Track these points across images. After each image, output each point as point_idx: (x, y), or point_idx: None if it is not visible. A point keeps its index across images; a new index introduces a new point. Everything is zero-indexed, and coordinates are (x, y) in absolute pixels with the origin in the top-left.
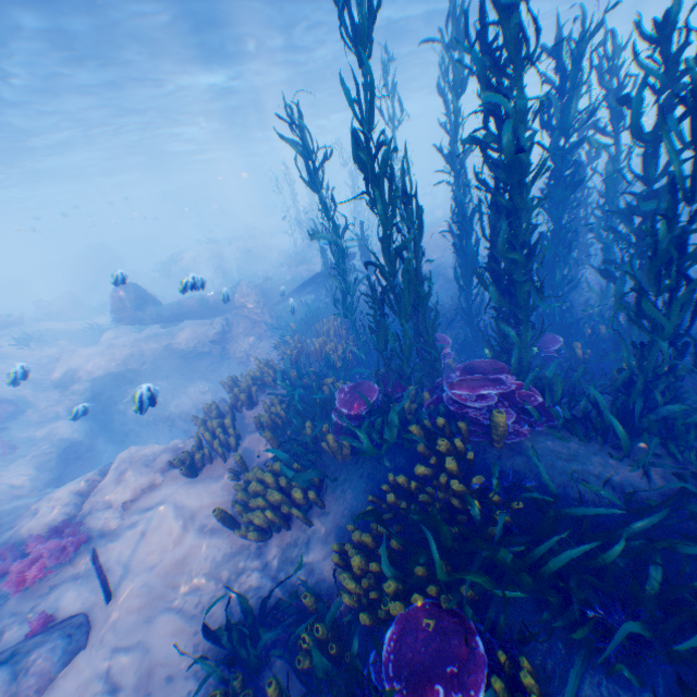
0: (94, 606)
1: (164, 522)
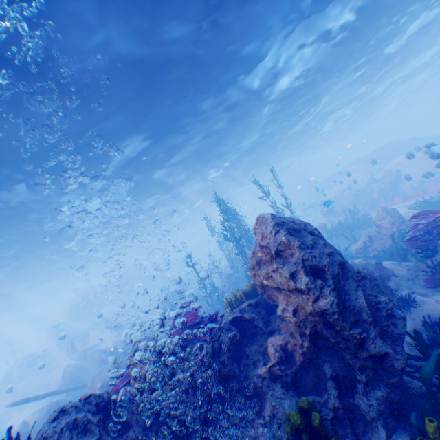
0: None
1: None
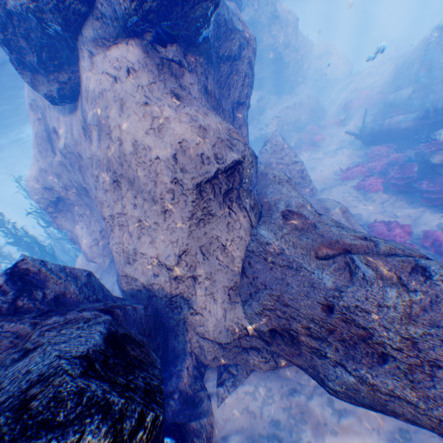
0: None
1: None
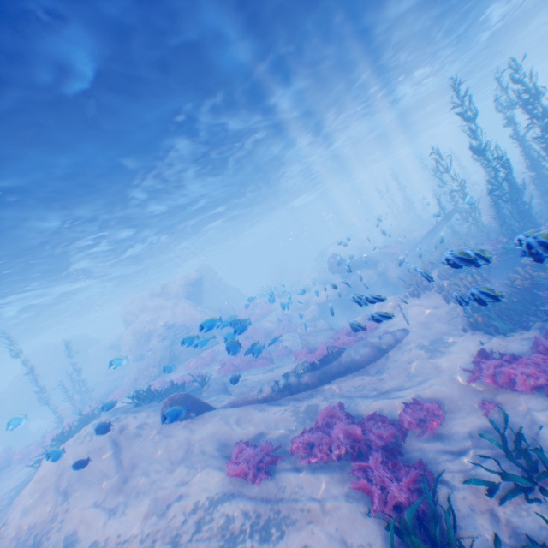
0: (401, 327)
1: (413, 309)
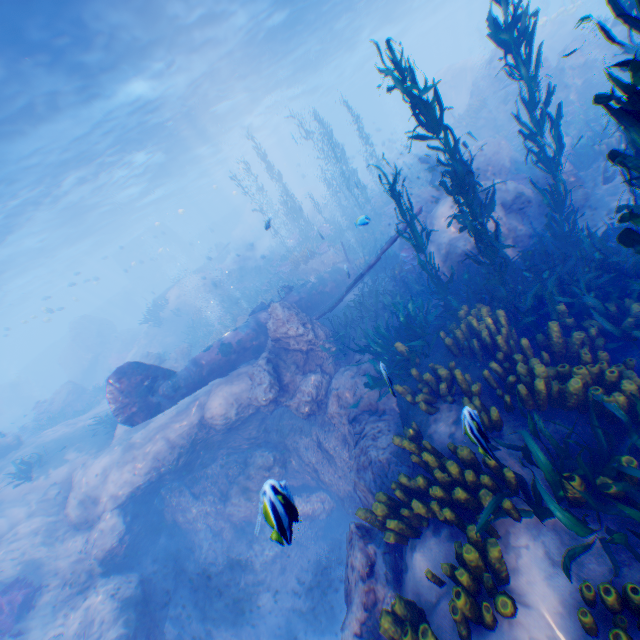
0: None
1: None
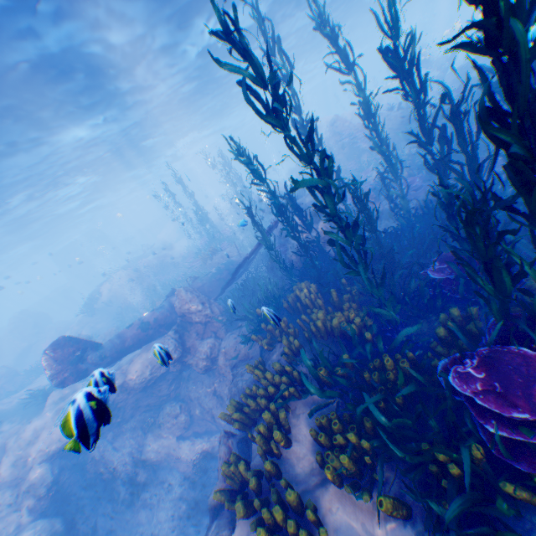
0: None
1: None
